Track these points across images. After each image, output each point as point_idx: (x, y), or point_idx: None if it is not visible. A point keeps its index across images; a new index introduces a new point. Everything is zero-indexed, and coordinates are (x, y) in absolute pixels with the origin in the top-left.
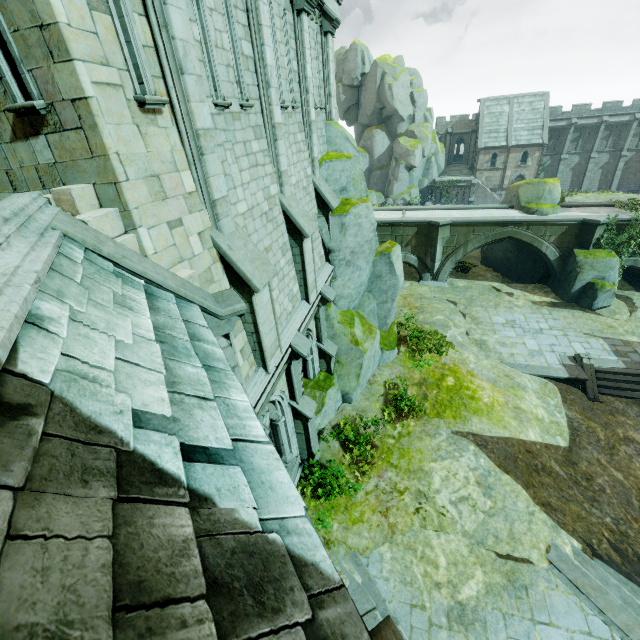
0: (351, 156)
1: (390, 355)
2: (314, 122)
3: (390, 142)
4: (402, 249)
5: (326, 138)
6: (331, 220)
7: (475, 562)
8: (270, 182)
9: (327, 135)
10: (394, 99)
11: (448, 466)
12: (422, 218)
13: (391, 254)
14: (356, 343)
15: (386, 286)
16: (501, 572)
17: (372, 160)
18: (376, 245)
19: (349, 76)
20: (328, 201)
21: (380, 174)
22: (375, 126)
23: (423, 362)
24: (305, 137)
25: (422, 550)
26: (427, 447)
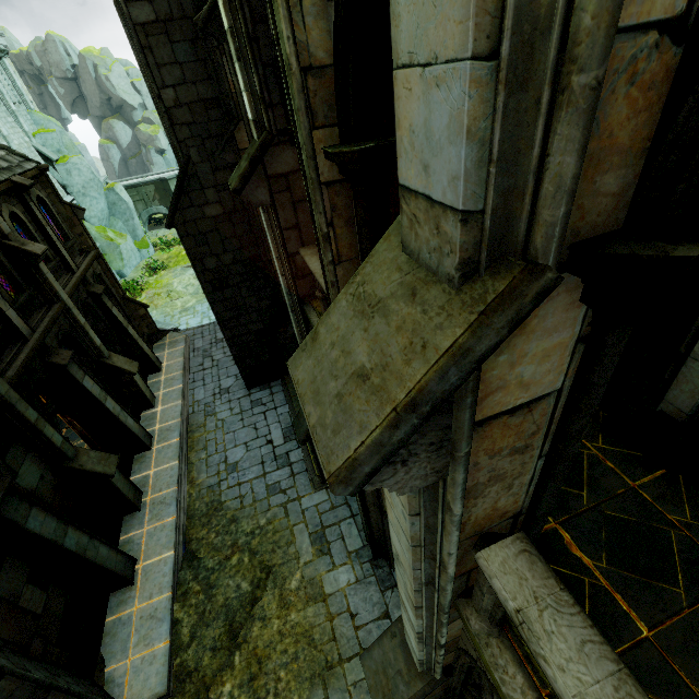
0: (55, 130)
1: (147, 252)
2: (17, 111)
3: (133, 131)
4: (152, 204)
5: (33, 121)
6: (58, 168)
7: (193, 298)
8: (1, 141)
9: (33, 119)
10: (117, 89)
11: (181, 278)
12: (154, 177)
13: (115, 188)
14: (112, 240)
15: (123, 210)
16: (204, 296)
17: (122, 150)
18: (101, 183)
19: (59, 68)
20: (49, 156)
21: (136, 162)
22: (110, 117)
23: (169, 251)
24: (14, 120)
25: (171, 305)
26: (170, 276)
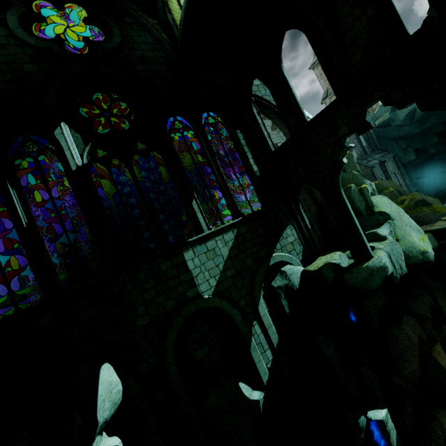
0: None
1: None
2: None
3: None
4: None
5: None
6: None
7: None
8: None
9: None
10: None
11: None
12: None
13: None
14: None
15: None
16: None
17: None
18: None
19: None
20: None
21: None
22: None
23: None
24: None
25: None
26: None
